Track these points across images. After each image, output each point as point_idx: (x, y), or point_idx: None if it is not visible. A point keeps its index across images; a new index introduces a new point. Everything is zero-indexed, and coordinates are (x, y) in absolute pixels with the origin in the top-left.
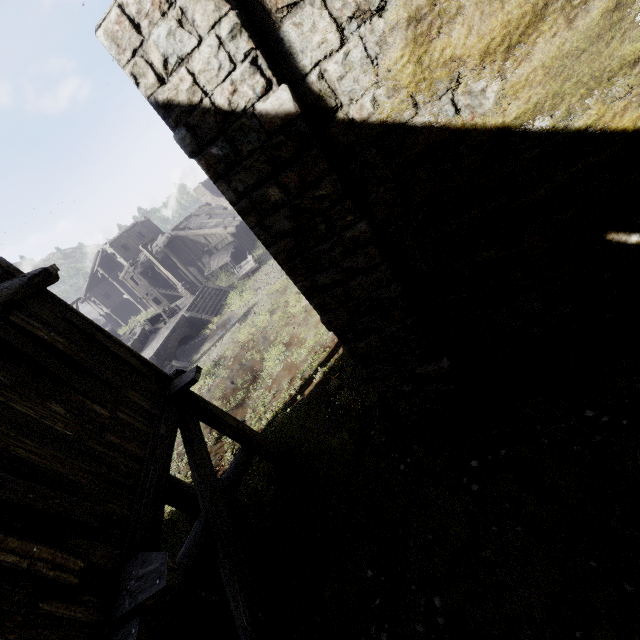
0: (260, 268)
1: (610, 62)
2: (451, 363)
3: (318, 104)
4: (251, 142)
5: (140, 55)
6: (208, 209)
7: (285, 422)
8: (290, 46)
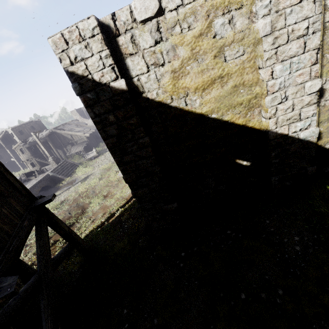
0: (98, 156)
1: (234, 102)
2: (178, 206)
3: (136, 89)
4: (105, 96)
5: (65, 52)
6: (76, 122)
7: (95, 235)
8: (128, 67)
